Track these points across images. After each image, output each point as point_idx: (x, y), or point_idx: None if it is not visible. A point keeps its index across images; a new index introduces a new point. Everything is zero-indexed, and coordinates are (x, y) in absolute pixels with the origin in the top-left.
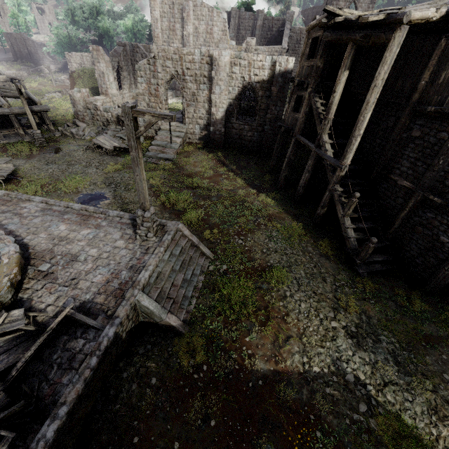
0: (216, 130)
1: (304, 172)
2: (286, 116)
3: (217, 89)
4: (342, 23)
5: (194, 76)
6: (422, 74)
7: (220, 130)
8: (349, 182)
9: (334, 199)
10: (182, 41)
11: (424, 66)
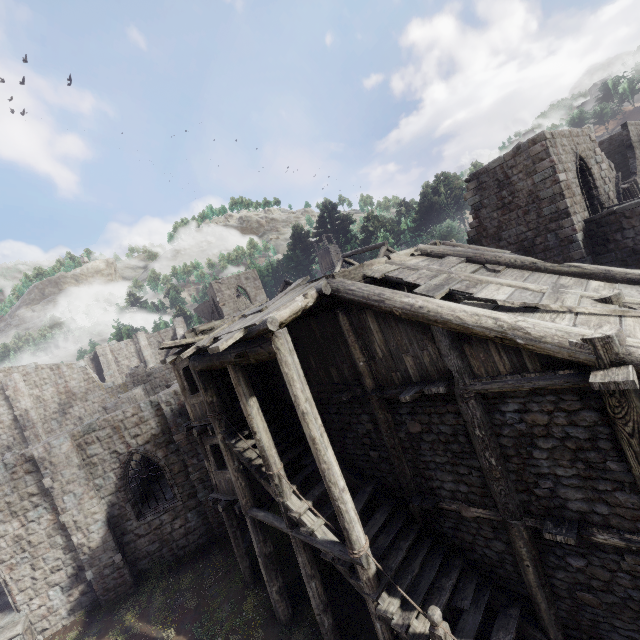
0: (102, 568)
1: (306, 583)
2: (214, 478)
3: (68, 500)
4: (201, 349)
5: (6, 507)
6: (351, 354)
7: (112, 562)
8: (399, 588)
9: (402, 637)
10: (17, 424)
11: (345, 345)
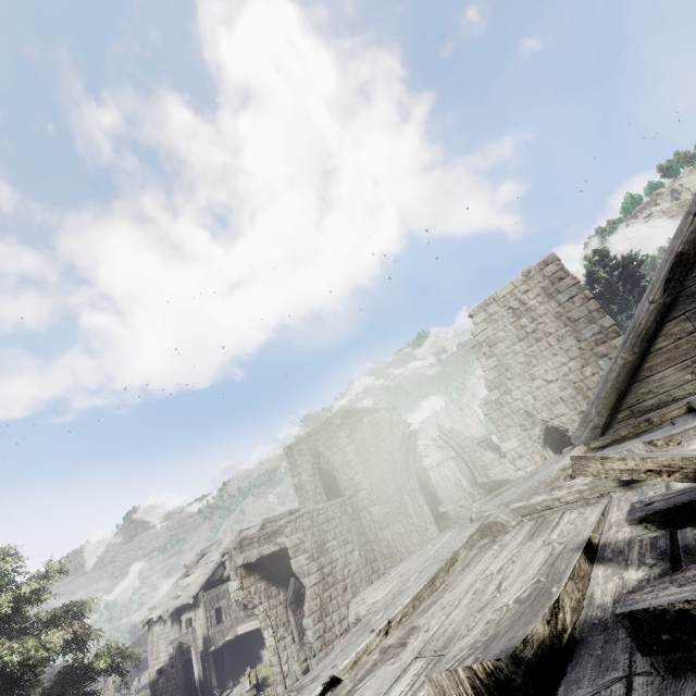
0: None
1: None
2: None
3: None
4: None
5: None
6: None
7: None
8: None
9: None
10: None
11: None
